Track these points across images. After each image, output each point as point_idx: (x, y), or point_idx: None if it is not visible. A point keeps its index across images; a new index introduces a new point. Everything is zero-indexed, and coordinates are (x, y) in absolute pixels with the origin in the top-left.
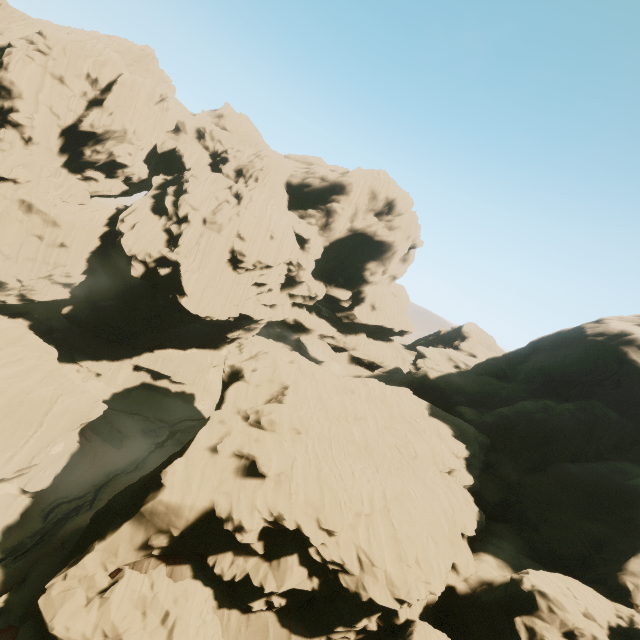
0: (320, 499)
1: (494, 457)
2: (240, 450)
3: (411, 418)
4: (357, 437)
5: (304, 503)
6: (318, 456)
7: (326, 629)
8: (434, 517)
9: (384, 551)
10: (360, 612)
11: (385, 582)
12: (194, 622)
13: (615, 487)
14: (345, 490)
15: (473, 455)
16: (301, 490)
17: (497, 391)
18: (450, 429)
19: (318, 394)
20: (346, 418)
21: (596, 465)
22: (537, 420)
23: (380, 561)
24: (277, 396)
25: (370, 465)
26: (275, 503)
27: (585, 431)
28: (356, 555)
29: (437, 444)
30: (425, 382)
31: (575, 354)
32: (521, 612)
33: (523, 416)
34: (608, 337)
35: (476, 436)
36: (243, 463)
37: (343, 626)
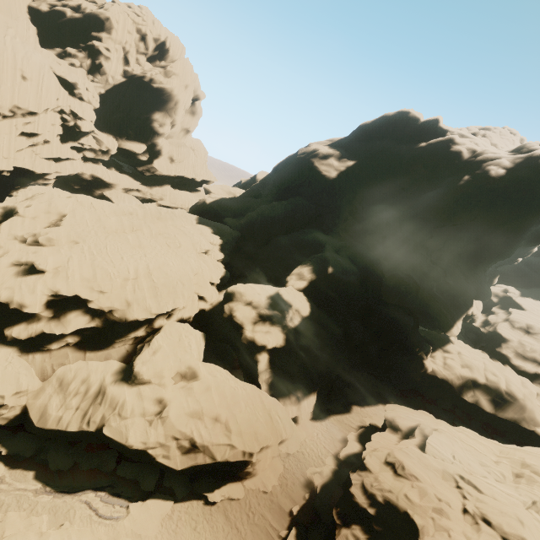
0: (93, 275)
1: (243, 243)
2: (18, 260)
3: (182, 226)
4: (131, 240)
5: (80, 280)
6: (93, 253)
7: (112, 343)
8: (184, 273)
9: (146, 294)
10: (133, 328)
11: (146, 308)
12: (1, 365)
13: (300, 241)
14: (114, 267)
15: (227, 243)
16: (77, 273)
17: (252, 205)
18: (211, 229)
19: (97, 217)
20: (124, 231)
21: (294, 233)
22: (266, 214)
23: (142, 299)
24: (56, 223)
25: (139, 253)
26: (54, 284)
27: (291, 215)
28: (125, 300)
29: (198, 238)
30: (204, 207)
31: (290, 169)
32: (228, 302)
33: (259, 214)
34: (307, 154)
35: (231, 232)
36: (23, 268)
37: (122, 338)
